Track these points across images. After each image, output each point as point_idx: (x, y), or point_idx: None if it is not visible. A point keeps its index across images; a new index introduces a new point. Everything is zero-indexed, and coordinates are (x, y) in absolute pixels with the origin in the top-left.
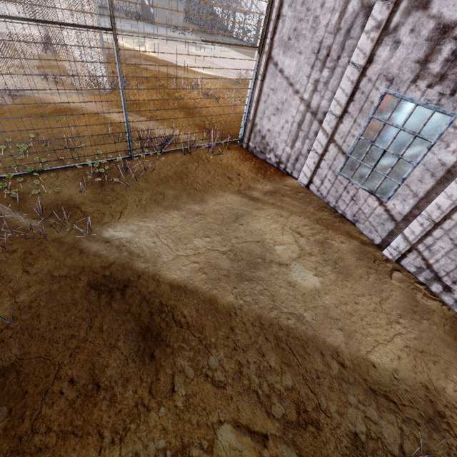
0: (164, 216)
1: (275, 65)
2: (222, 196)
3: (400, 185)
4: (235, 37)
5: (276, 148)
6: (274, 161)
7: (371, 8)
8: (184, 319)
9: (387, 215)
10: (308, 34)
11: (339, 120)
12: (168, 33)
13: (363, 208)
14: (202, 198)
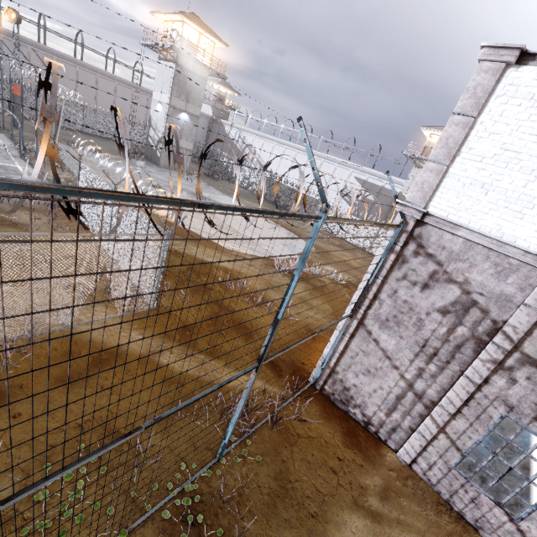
0: None
1: (369, 332)
2: (345, 523)
3: (534, 510)
4: (240, 185)
5: (365, 406)
6: (361, 418)
7: (483, 341)
8: None
9: (521, 535)
10: (410, 327)
11: (451, 415)
12: (176, 179)
13: (488, 516)
14: (326, 536)
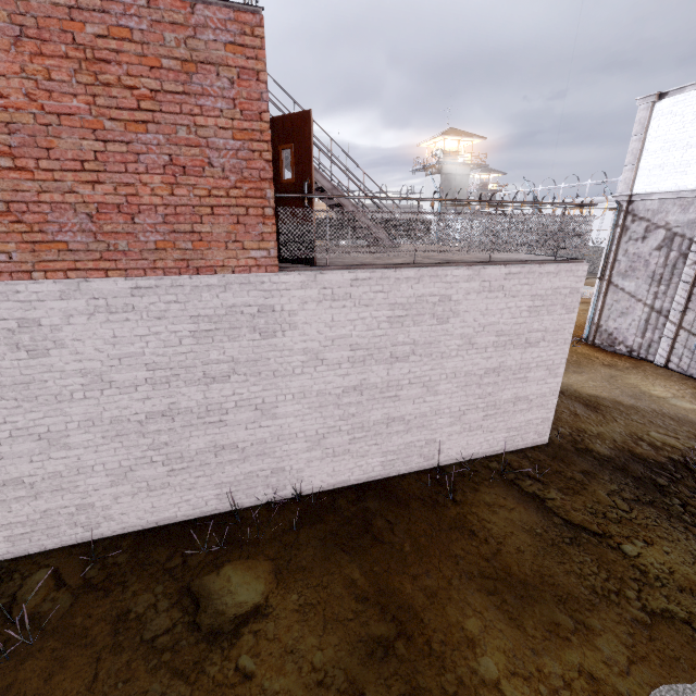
0: None
1: (616, 286)
2: (593, 366)
3: None
4: None
5: (626, 340)
6: (625, 350)
7: (687, 255)
8: (605, 405)
9: None
10: (641, 268)
11: (682, 314)
12: None
13: None
14: (578, 366)
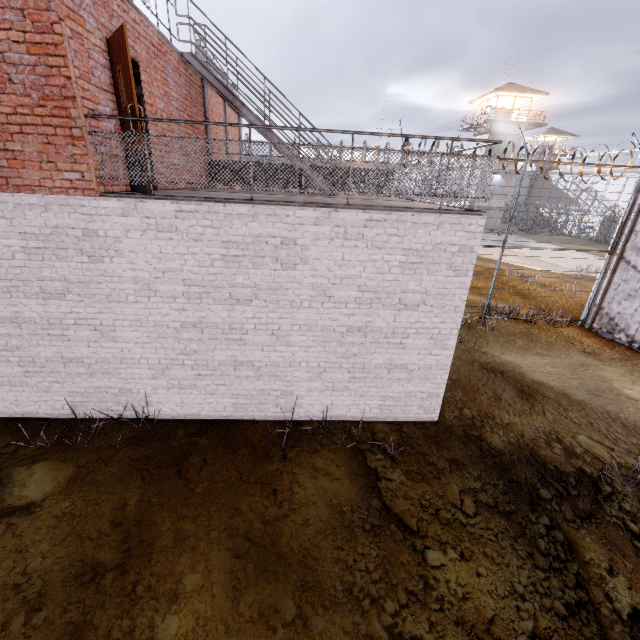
0: (518, 351)
1: (627, 263)
2: (566, 351)
3: None
4: (567, 234)
5: (628, 328)
6: (625, 340)
7: None
8: (545, 394)
9: None
10: None
11: None
12: (484, 235)
13: None
14: (547, 348)
